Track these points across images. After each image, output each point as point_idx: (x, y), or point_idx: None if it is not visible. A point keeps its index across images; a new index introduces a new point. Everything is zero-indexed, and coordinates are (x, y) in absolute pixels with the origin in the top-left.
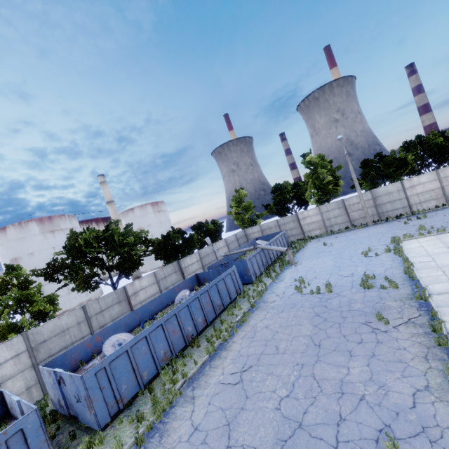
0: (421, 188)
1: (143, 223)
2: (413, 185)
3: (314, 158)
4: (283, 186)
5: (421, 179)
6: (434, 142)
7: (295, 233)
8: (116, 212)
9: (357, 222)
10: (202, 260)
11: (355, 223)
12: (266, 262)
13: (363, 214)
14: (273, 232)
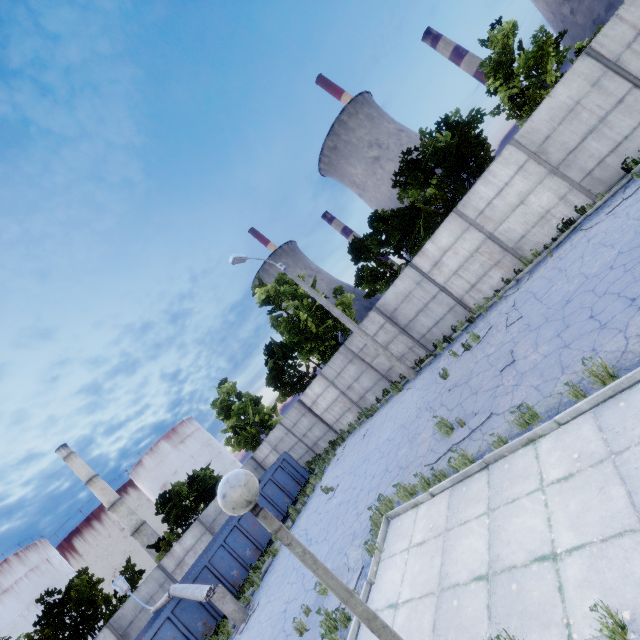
0: (454, 257)
1: (165, 474)
2: (436, 260)
3: (271, 288)
4: (276, 344)
5: (441, 240)
6: (431, 151)
7: (319, 433)
8: (105, 491)
9: (395, 373)
10: (129, 632)
11: (393, 376)
12: (207, 617)
13: (394, 354)
14: (290, 445)
